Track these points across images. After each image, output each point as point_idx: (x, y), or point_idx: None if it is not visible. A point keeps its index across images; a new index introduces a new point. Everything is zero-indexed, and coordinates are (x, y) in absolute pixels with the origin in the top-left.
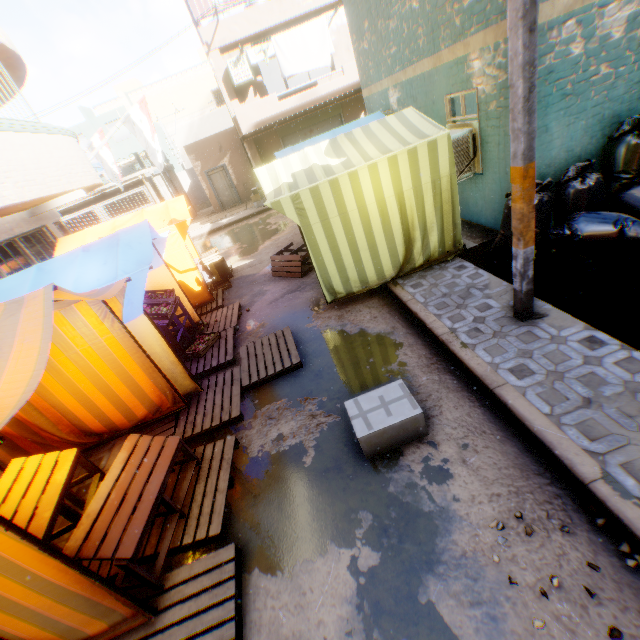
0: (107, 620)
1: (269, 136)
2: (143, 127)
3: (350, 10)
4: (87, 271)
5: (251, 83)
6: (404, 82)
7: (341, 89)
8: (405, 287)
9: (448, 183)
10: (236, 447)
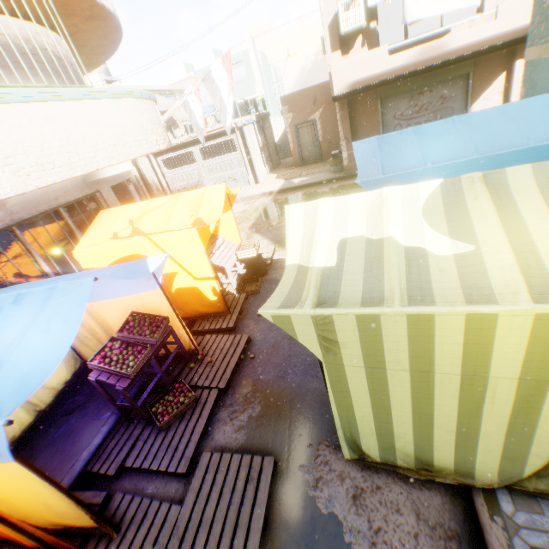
0: None
1: (367, 96)
2: (221, 85)
3: None
4: None
5: (362, 30)
6: None
7: (483, 40)
8: (516, 542)
9: None
10: None
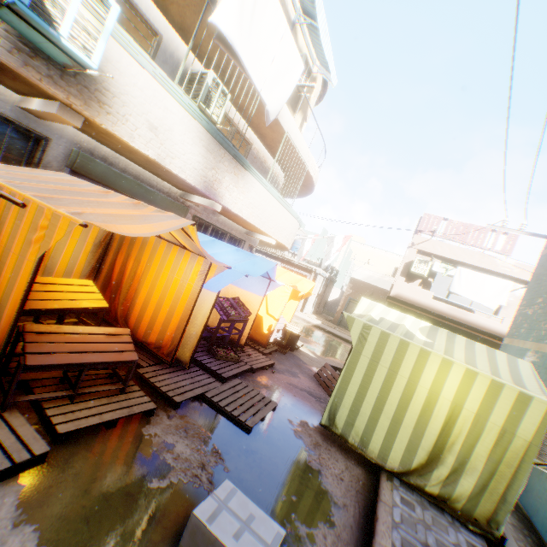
0: None
1: (408, 312)
2: (336, 246)
3: (532, 285)
4: (225, 255)
5: (423, 277)
6: (546, 353)
7: (490, 328)
8: (395, 490)
9: (521, 448)
10: (147, 414)
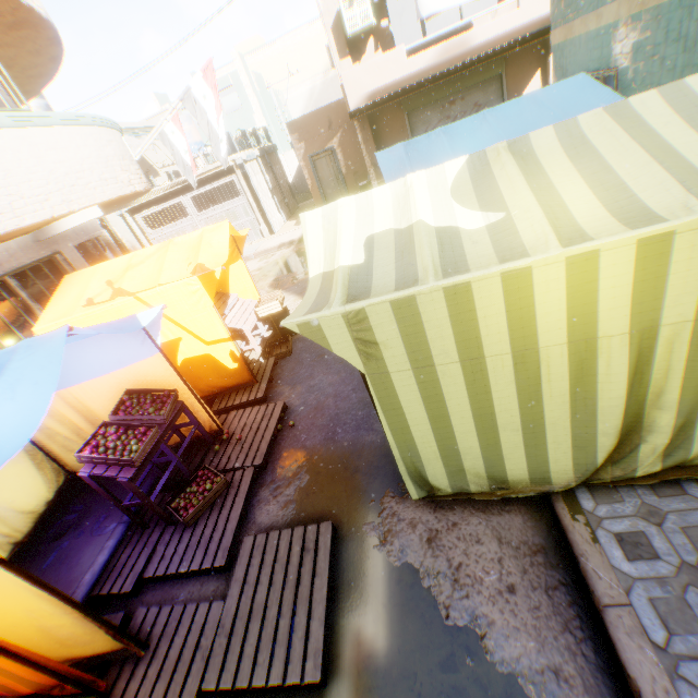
0: None
1: (390, 111)
2: (207, 106)
3: None
4: None
5: (372, 31)
6: (666, 3)
7: (510, 33)
8: (600, 534)
9: None
10: None
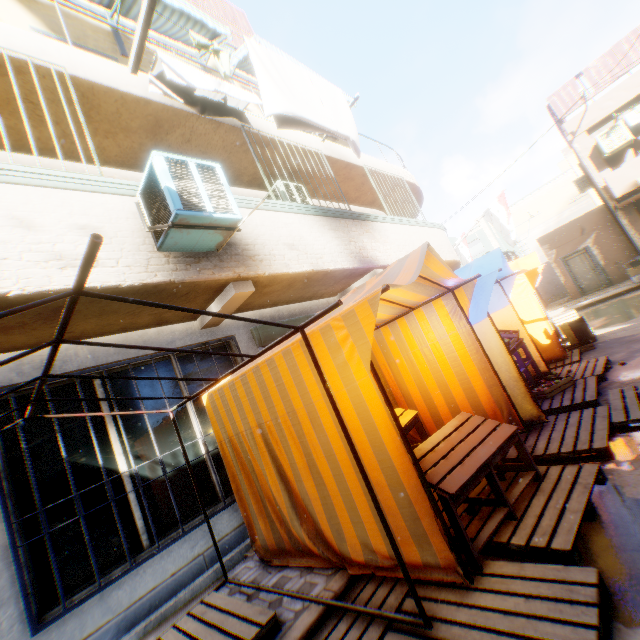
0: (420, 553)
1: None
2: (498, 215)
3: None
4: None
5: (628, 145)
6: None
7: None
8: None
9: None
10: (598, 481)
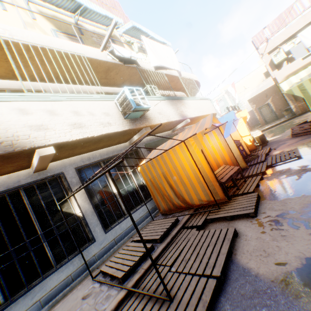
0: (215, 198)
1: None
2: (232, 92)
3: None
4: None
5: (284, 59)
6: None
7: None
8: None
9: None
10: (261, 179)
